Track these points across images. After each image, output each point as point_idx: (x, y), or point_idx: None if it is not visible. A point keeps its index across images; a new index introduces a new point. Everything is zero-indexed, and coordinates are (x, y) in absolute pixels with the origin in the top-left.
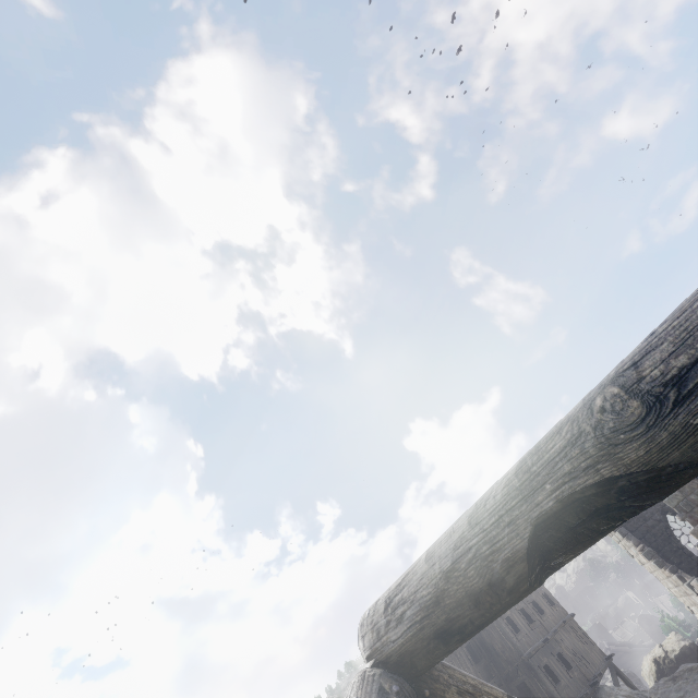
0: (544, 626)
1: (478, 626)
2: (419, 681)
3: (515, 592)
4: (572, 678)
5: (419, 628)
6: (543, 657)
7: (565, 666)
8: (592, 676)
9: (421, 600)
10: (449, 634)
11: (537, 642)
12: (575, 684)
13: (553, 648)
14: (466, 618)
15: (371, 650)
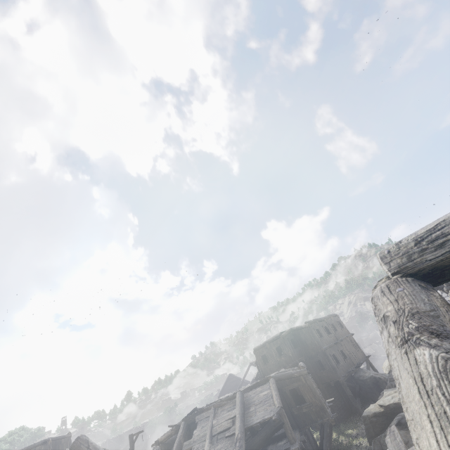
0: (336, 337)
1: None
2: None
3: None
4: (346, 363)
5: None
6: (333, 350)
7: (343, 357)
8: (357, 363)
9: None
10: None
11: (330, 343)
12: (347, 365)
13: (339, 347)
14: None
15: (400, 268)
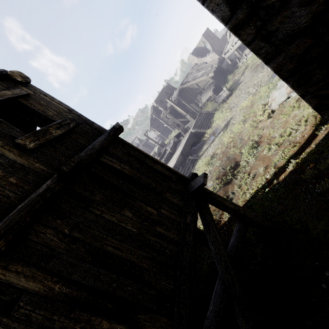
0: None
1: None
2: None
3: None
4: None
5: None
6: None
7: None
8: None
9: None
10: None
11: None
12: None
13: None
14: None
15: None
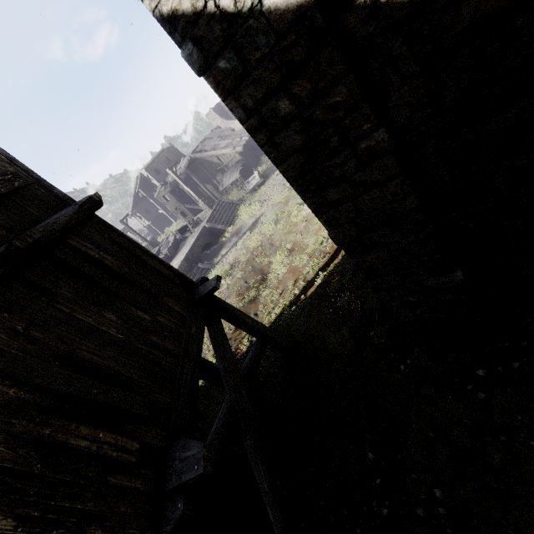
0: None
1: None
2: None
3: None
4: None
5: None
6: None
7: None
8: None
9: None
10: None
11: None
12: None
13: None
14: None
15: None
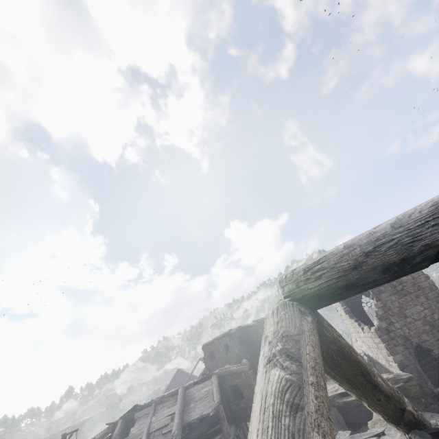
0: None
1: (375, 285)
2: (313, 313)
3: (417, 266)
4: None
5: (335, 281)
6: None
7: None
8: None
9: (340, 267)
10: (355, 287)
11: None
12: None
13: None
14: (372, 279)
15: (290, 293)
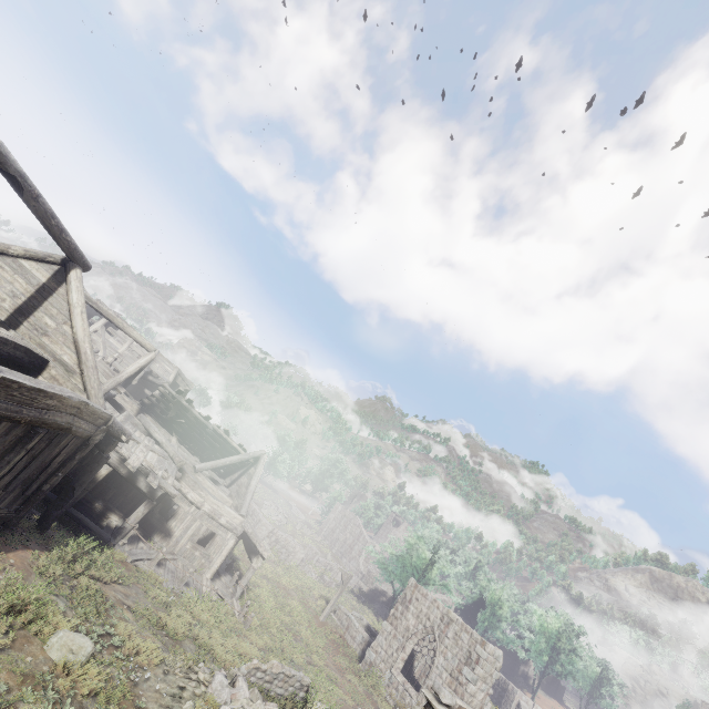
0: None
1: None
2: None
3: None
4: None
5: None
6: None
7: None
8: None
9: None
10: None
11: None
12: None
13: None
14: None
15: None
